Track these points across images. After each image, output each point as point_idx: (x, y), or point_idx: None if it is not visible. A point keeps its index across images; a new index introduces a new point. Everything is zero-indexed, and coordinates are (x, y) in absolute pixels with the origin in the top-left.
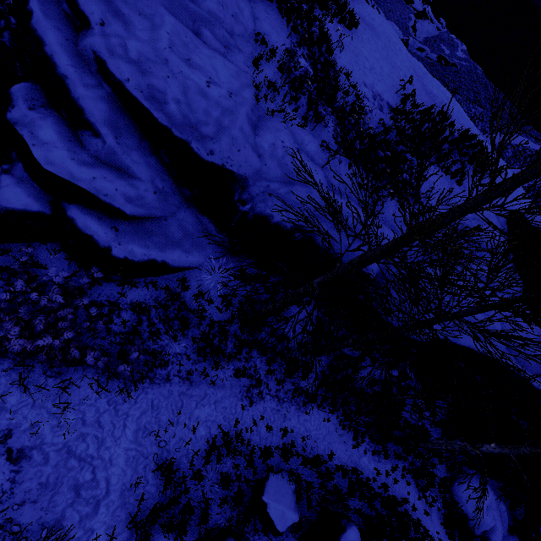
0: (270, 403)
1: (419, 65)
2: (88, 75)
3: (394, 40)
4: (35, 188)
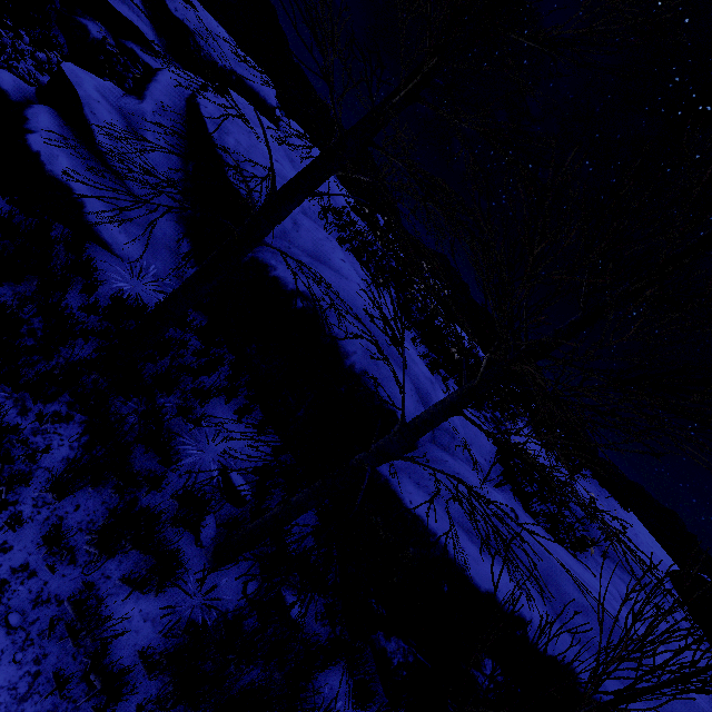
0: None
1: None
2: (176, 94)
3: None
4: (30, 89)
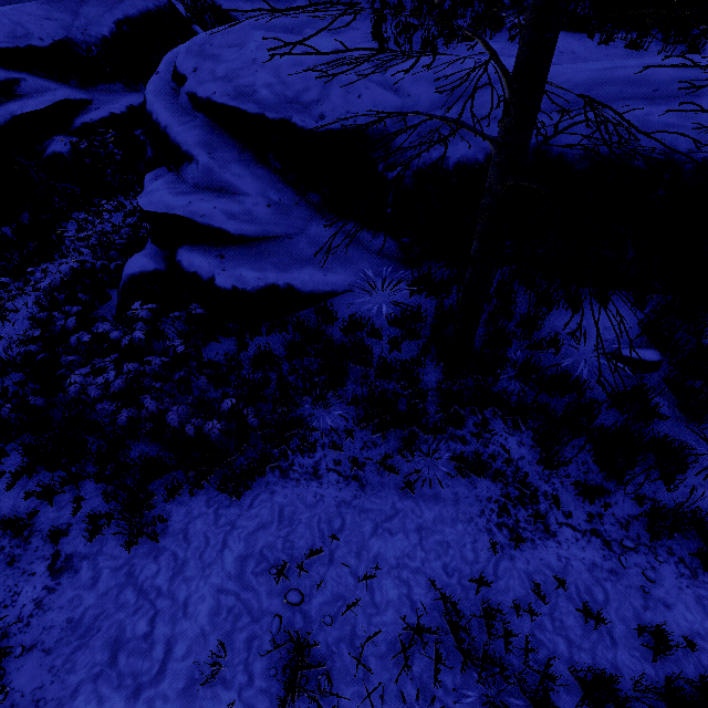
0: (580, 549)
1: None
2: (185, 117)
3: None
4: (154, 250)
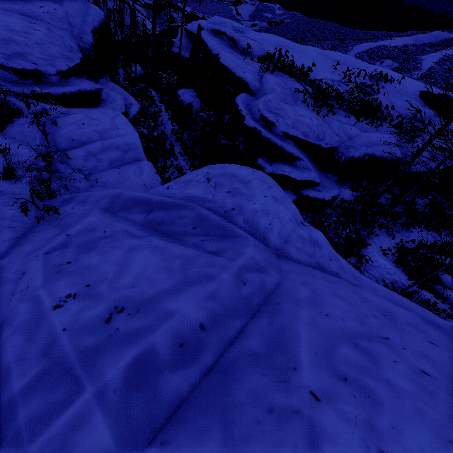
0: (397, 234)
1: (316, 49)
2: (284, 141)
3: (299, 46)
4: (289, 192)
